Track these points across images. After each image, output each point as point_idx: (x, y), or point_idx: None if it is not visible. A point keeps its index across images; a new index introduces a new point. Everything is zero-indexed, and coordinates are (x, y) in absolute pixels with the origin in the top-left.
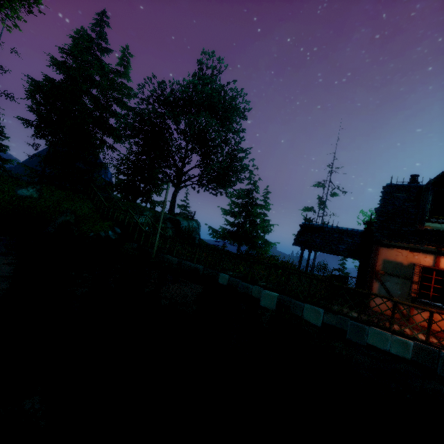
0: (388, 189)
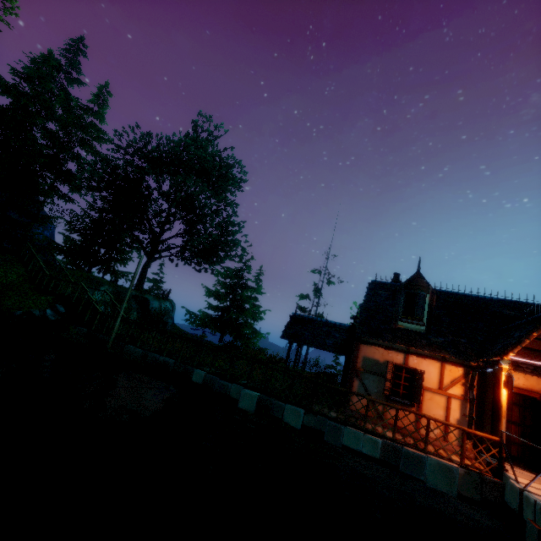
0: (373, 286)
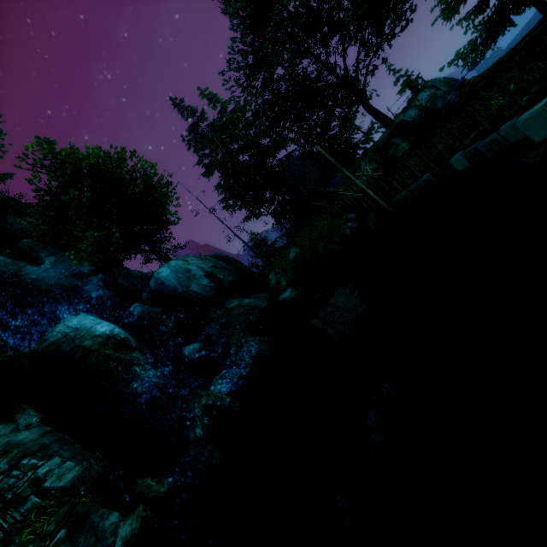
0: None
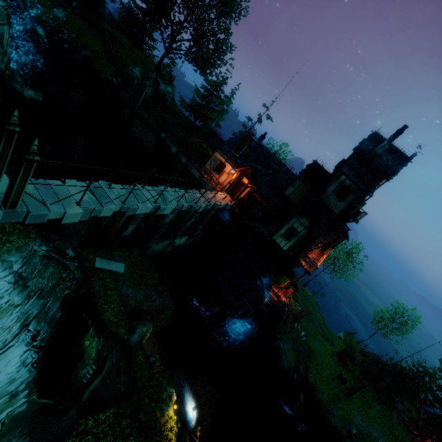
0: (245, 133)
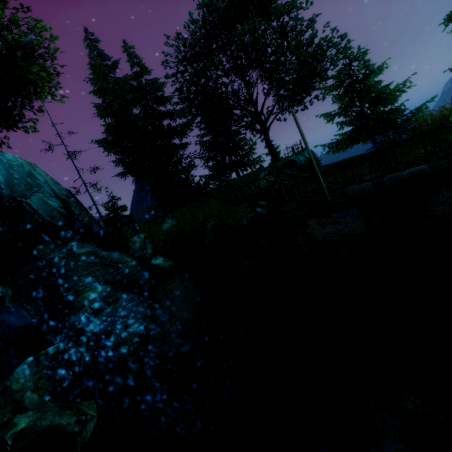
0: None
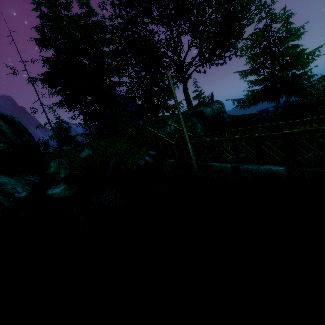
0: None
